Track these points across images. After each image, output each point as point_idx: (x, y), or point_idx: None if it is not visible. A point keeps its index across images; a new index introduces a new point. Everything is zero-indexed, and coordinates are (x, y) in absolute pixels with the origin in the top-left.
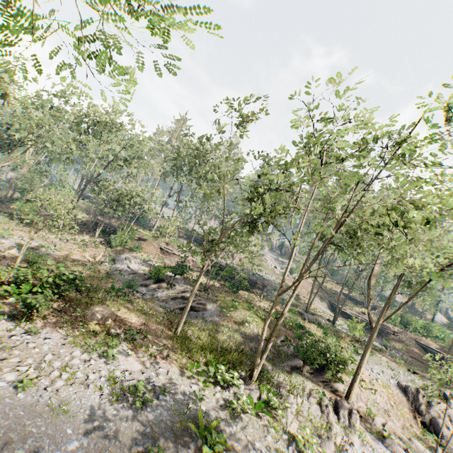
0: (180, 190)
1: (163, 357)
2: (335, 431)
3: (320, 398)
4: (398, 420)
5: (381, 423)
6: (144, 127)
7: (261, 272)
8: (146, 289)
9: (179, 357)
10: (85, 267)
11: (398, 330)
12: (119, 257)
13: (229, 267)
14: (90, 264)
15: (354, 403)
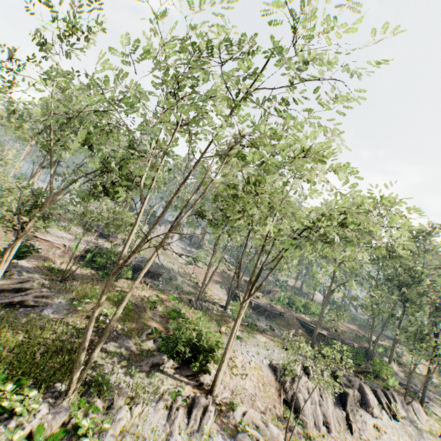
0: (58, 161)
1: None
2: None
3: (173, 399)
4: (263, 404)
5: (242, 413)
6: None
7: (163, 260)
8: None
9: None
10: None
11: (284, 311)
12: None
13: (110, 253)
14: None
15: (219, 394)
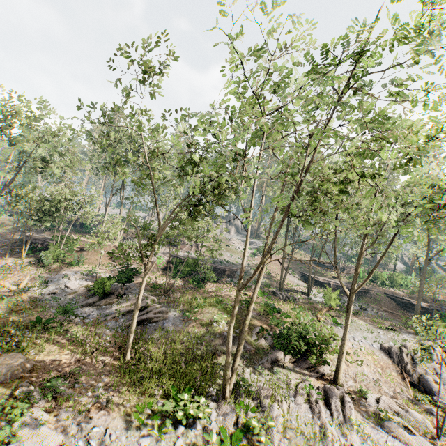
0: (124, 186)
1: (101, 406)
2: (331, 437)
3: (307, 393)
4: (389, 389)
5: (375, 400)
6: (61, 117)
7: (230, 257)
8: (90, 309)
9: (126, 397)
10: (1, 300)
11: (368, 287)
12: (55, 277)
13: (191, 261)
14: (12, 294)
15: (344, 383)
